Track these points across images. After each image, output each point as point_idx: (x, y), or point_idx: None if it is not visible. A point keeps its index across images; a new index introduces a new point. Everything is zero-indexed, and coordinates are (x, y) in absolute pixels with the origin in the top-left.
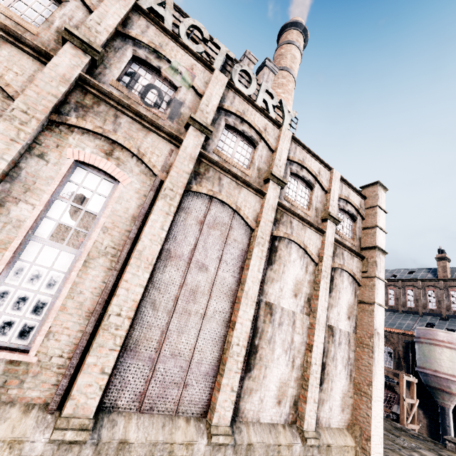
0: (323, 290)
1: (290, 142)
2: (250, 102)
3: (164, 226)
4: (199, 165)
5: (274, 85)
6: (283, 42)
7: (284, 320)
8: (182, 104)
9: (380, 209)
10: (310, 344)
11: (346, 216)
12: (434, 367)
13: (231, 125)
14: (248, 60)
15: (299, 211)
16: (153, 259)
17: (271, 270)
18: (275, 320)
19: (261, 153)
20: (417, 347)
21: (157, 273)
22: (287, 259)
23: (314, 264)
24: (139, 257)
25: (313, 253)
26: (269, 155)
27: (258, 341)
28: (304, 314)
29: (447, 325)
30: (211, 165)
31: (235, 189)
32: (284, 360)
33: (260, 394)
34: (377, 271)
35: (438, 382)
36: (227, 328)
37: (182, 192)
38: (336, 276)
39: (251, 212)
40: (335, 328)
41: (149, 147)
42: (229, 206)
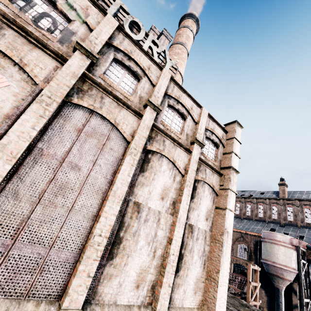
0: (185, 195)
1: (168, 81)
2: (138, 45)
3: (36, 126)
4: (83, 83)
5: (172, 53)
6: (182, 26)
7: (150, 218)
8: (74, 34)
9: (236, 140)
10: (170, 238)
11: (211, 143)
12: (273, 259)
13: (119, 59)
14: (153, 32)
15: (172, 134)
16: (18, 153)
17: (143, 176)
18: (141, 217)
19: (144, 86)
20: (263, 245)
21: (25, 168)
22: (158, 169)
23: (181, 176)
24: (1, 150)
25: (181, 167)
26: (151, 88)
27: (124, 234)
28: (169, 214)
29: (283, 230)
30: (94, 85)
31: (116, 108)
32: (146, 250)
33: (120, 279)
34: (230, 184)
35: (275, 270)
36: (93, 221)
37: (60, 100)
38: (199, 187)
39: (129, 128)
40: (194, 226)
41: (33, 60)
42: (108, 120)
